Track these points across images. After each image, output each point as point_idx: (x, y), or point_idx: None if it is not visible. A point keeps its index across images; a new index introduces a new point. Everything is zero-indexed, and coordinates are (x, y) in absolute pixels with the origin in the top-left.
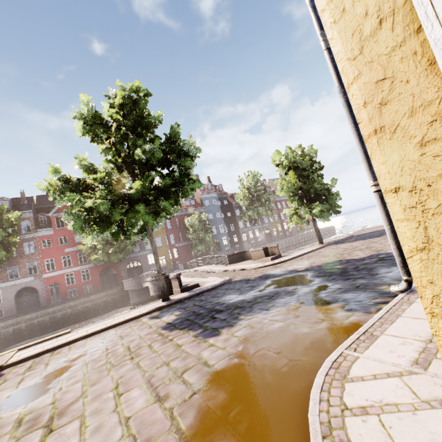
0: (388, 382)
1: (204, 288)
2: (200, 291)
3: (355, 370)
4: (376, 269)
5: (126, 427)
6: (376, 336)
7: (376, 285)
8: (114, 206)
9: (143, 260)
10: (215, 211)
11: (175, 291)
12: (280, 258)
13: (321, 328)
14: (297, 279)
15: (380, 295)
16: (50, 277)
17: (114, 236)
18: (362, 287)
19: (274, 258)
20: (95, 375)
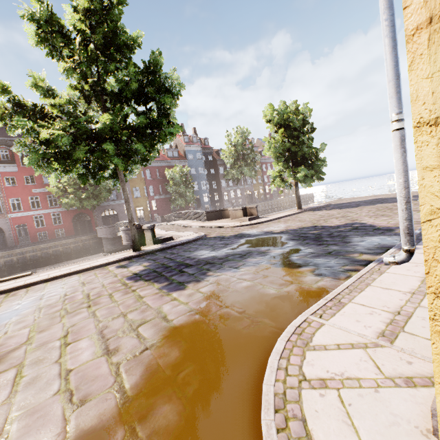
0: (352, 354)
1: (178, 242)
2: (173, 245)
3: (318, 338)
4: (350, 237)
5: (64, 381)
6: (344, 304)
7: (348, 253)
8: (76, 142)
9: (120, 209)
10: (198, 166)
11: (148, 243)
12: (257, 219)
13: (288, 290)
14: (271, 240)
15: (351, 263)
16: (17, 217)
17: (81, 178)
18: (334, 253)
19: (252, 219)
20: (46, 321)
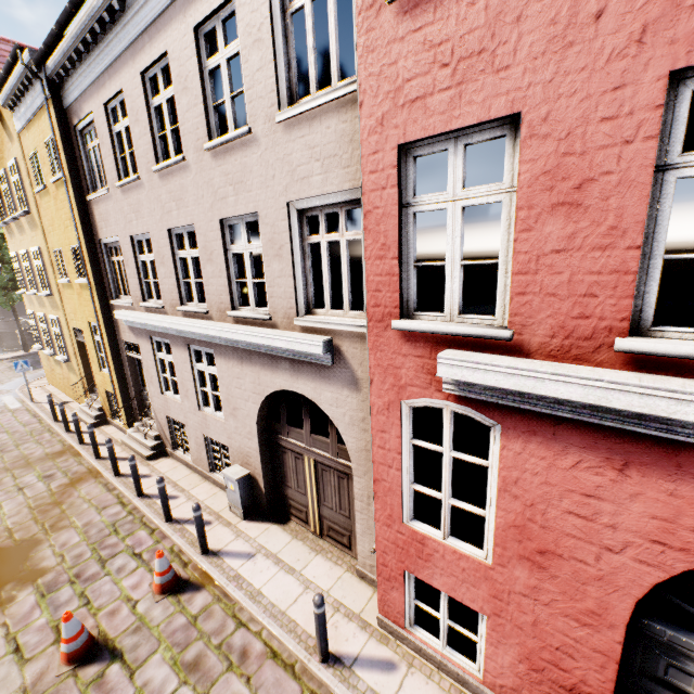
0: None
1: None
2: None
3: None
4: None
5: None
6: None
7: None
8: None
9: None
10: None
11: None
12: None
13: None
14: None
15: None
16: None
17: None
18: None
19: None
20: None
